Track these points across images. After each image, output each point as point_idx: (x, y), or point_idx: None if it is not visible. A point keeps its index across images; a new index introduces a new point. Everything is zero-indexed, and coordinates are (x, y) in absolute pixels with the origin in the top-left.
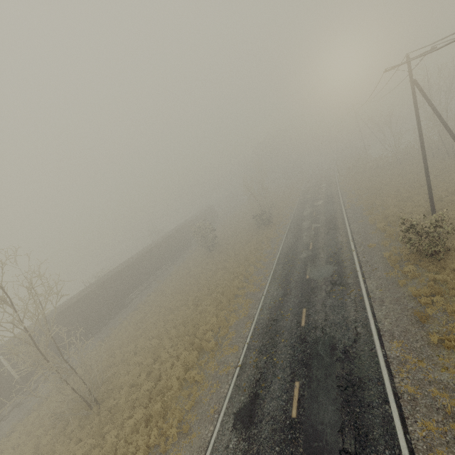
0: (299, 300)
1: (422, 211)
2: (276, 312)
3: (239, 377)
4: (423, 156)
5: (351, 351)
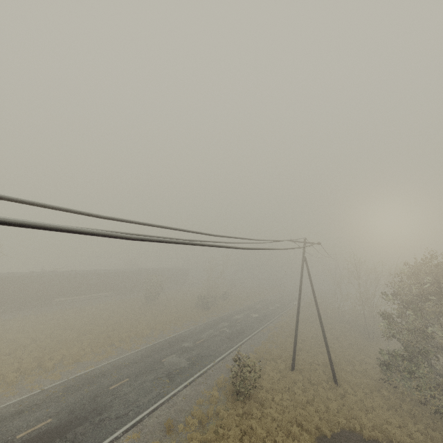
0: (135, 371)
1: (290, 364)
2: (112, 370)
3: (32, 396)
4: (297, 315)
5: (105, 422)
